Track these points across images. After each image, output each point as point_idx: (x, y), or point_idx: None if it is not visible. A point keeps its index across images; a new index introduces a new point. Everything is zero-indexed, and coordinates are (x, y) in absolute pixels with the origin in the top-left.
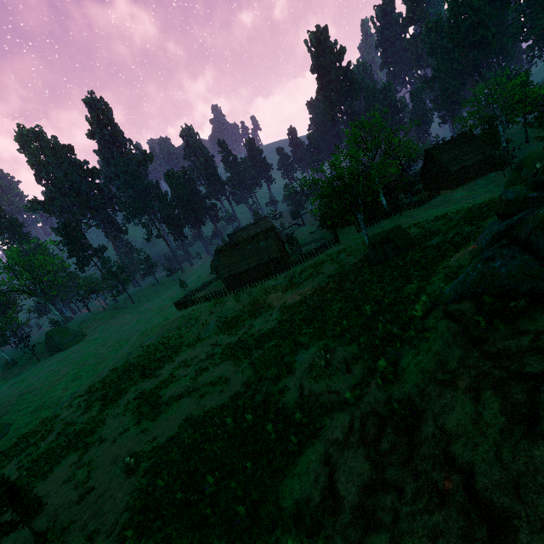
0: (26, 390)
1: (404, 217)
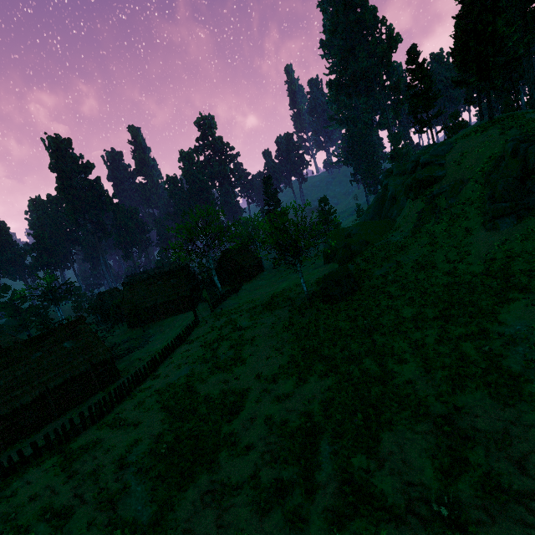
0: None
1: (244, 295)
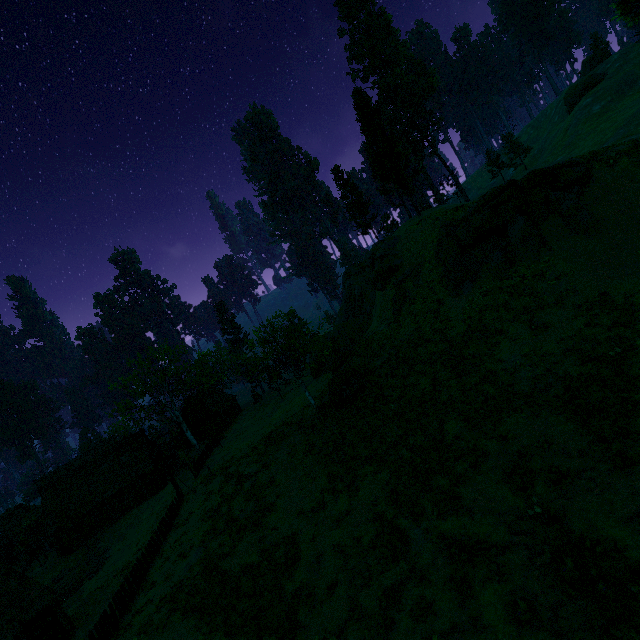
0: None
1: (232, 444)
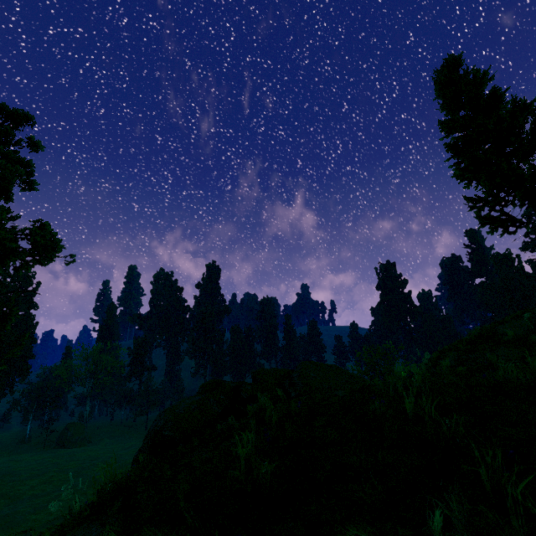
0: (12, 472)
1: None
